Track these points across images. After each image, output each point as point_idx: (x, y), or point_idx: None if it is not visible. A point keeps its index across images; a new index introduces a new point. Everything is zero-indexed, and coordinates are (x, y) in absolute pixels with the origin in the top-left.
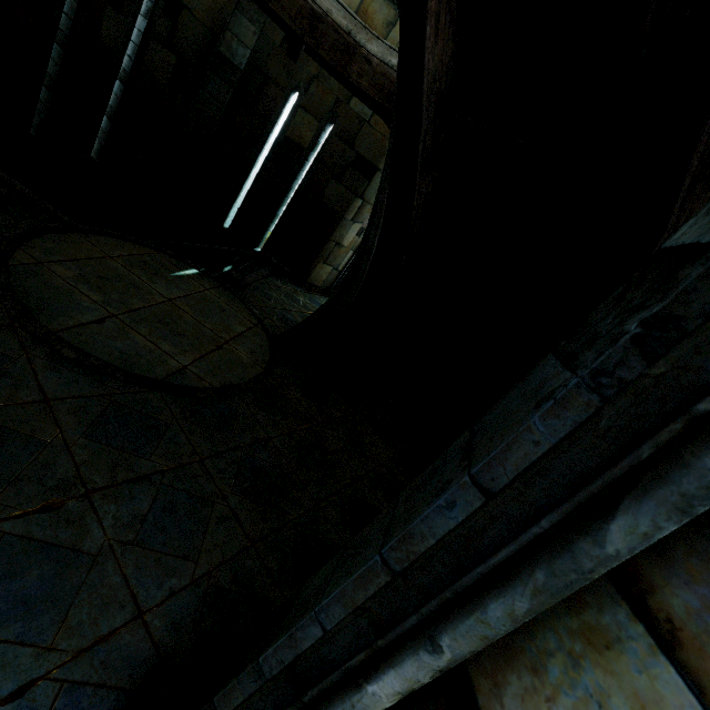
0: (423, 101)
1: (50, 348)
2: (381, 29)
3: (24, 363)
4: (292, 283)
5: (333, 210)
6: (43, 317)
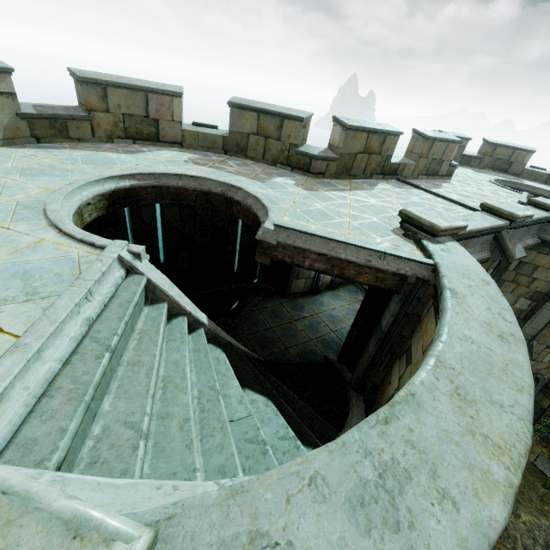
0: None
1: None
2: (275, 133)
3: None
4: (280, 297)
5: None
6: None
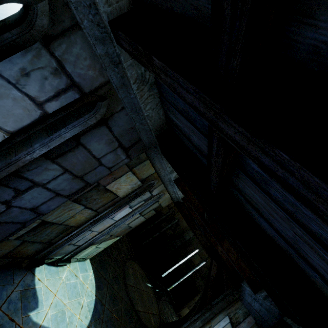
0: (210, 276)
1: (125, 286)
2: None
3: (122, 287)
4: (173, 309)
5: (197, 288)
6: (126, 279)
